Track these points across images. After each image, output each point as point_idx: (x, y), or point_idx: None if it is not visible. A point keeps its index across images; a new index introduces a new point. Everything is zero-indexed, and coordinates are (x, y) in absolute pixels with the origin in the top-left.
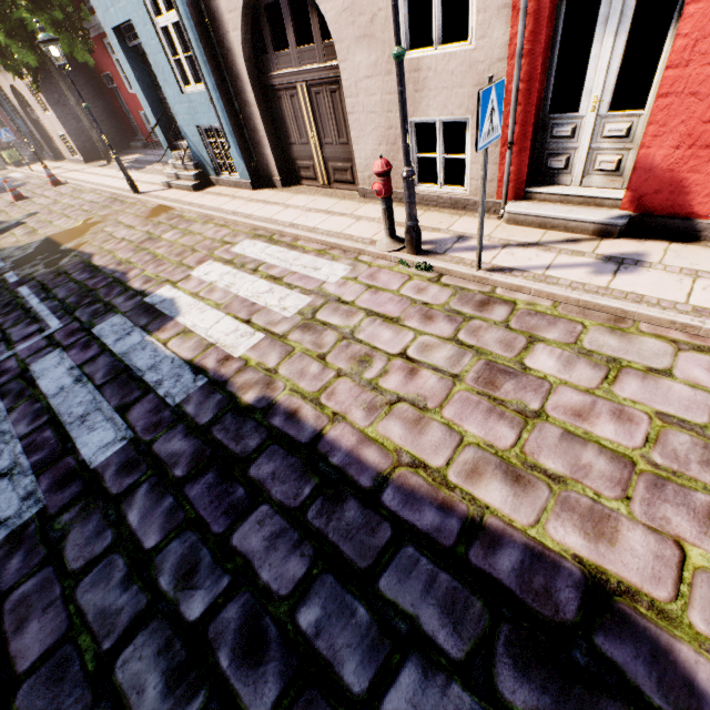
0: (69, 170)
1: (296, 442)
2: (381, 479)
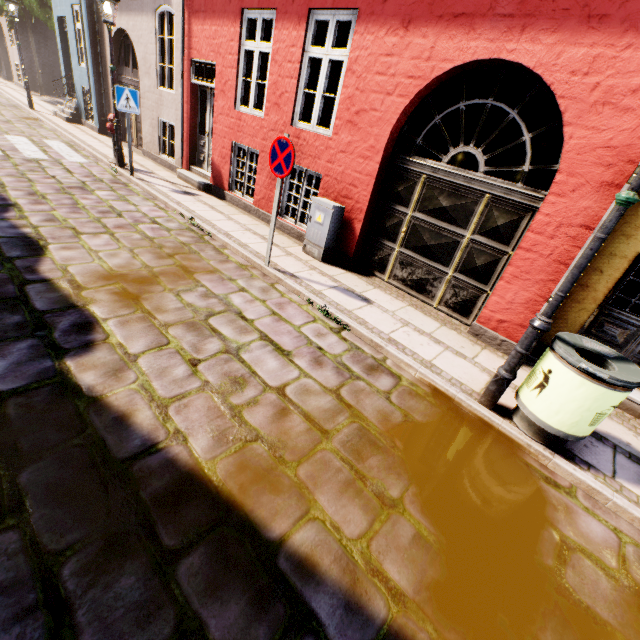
0: (8, 86)
1: None
2: None
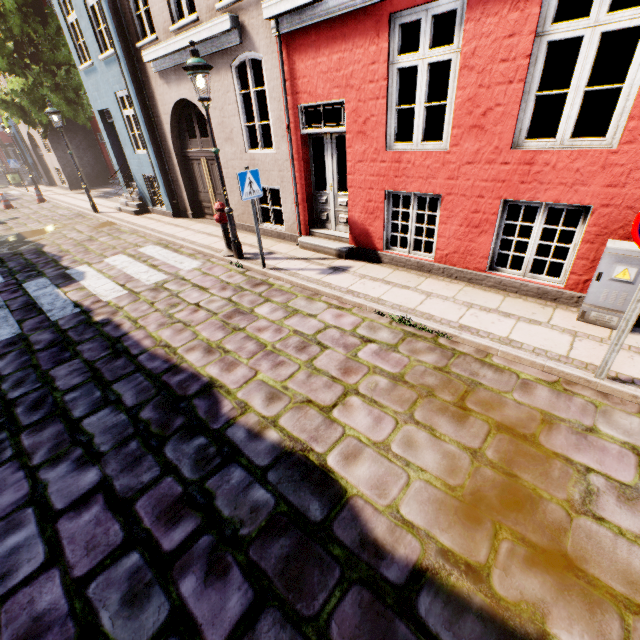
0: (56, 193)
1: (112, 336)
2: (144, 351)
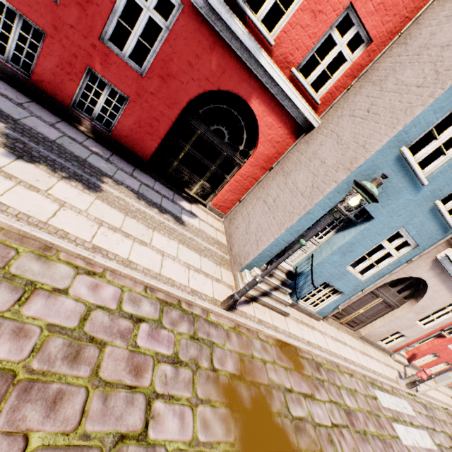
0: None
1: None
2: None
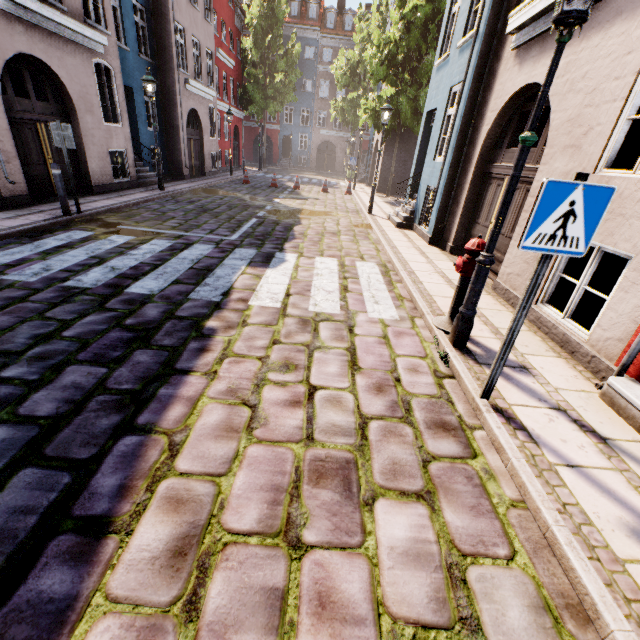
0: (364, 191)
1: (175, 362)
2: (148, 428)
